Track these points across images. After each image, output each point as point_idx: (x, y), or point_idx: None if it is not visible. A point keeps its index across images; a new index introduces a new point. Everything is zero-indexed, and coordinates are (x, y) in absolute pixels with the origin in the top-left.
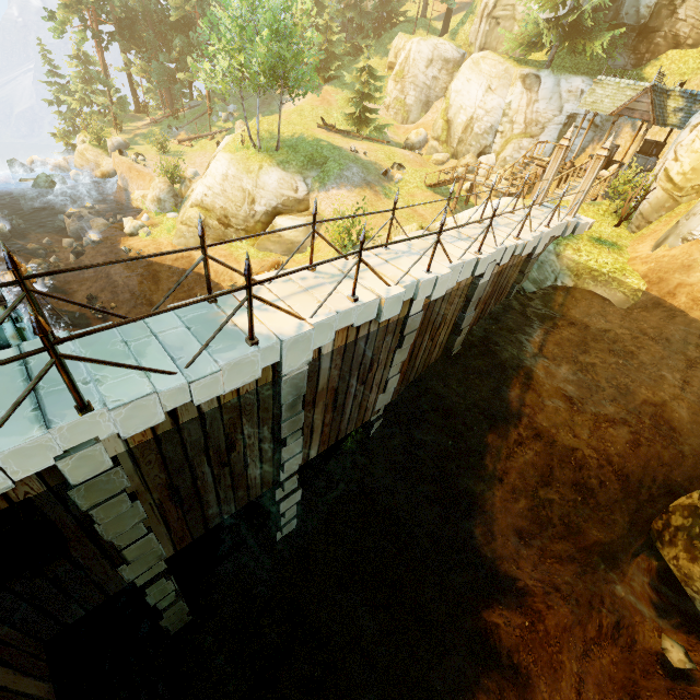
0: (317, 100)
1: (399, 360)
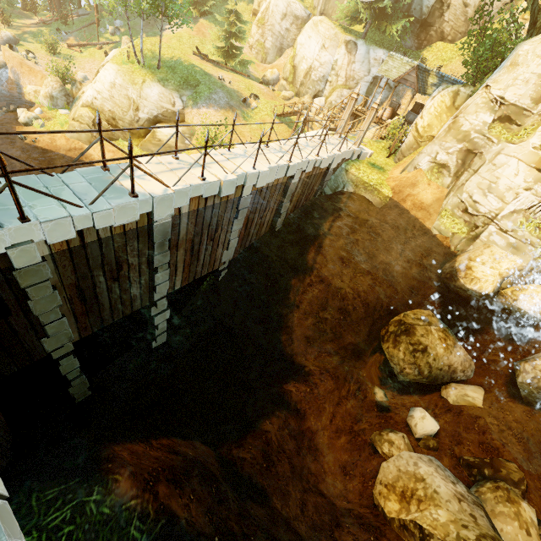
0: (194, 30)
1: (237, 227)
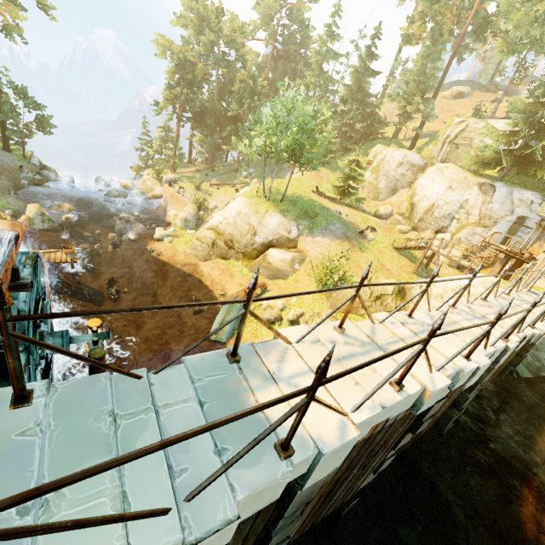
0: (313, 174)
1: (403, 442)
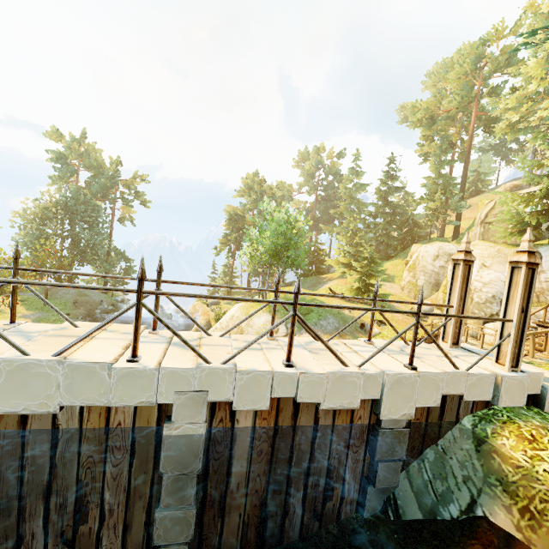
0: (343, 282)
1: None
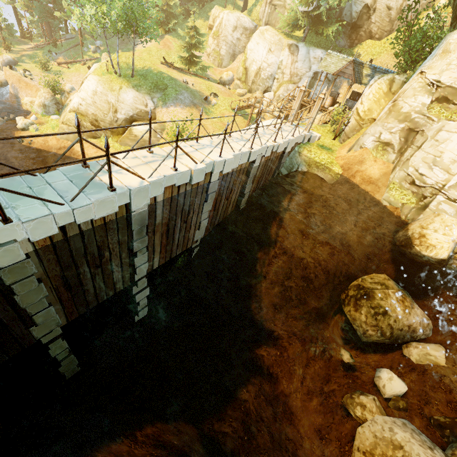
0: (161, 44)
1: (207, 210)
